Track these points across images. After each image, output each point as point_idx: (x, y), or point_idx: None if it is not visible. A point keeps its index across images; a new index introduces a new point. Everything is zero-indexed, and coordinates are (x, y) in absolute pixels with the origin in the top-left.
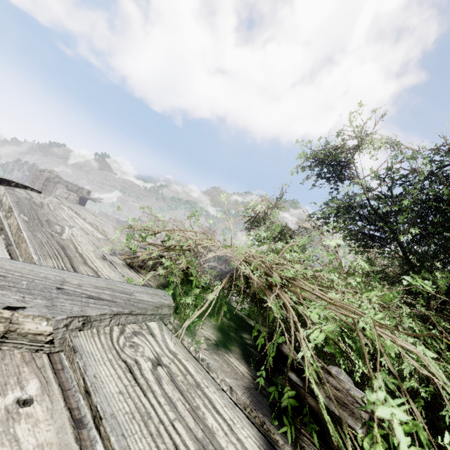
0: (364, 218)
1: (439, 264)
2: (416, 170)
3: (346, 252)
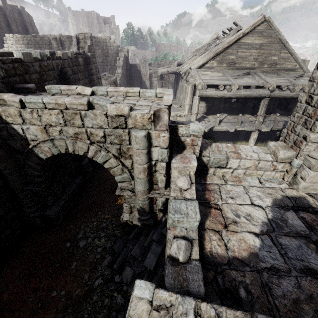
0: None
1: None
2: None
3: None
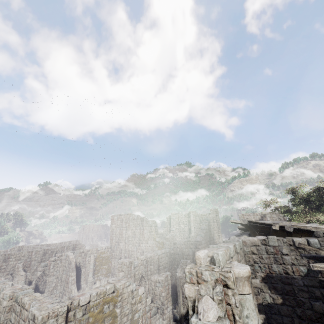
0: (306, 201)
1: (323, 205)
2: (312, 192)
3: (305, 207)
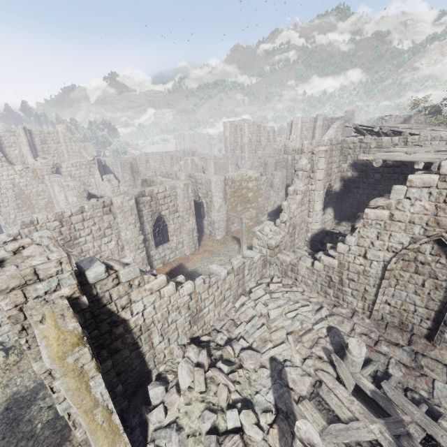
0: None
1: None
2: None
3: None
